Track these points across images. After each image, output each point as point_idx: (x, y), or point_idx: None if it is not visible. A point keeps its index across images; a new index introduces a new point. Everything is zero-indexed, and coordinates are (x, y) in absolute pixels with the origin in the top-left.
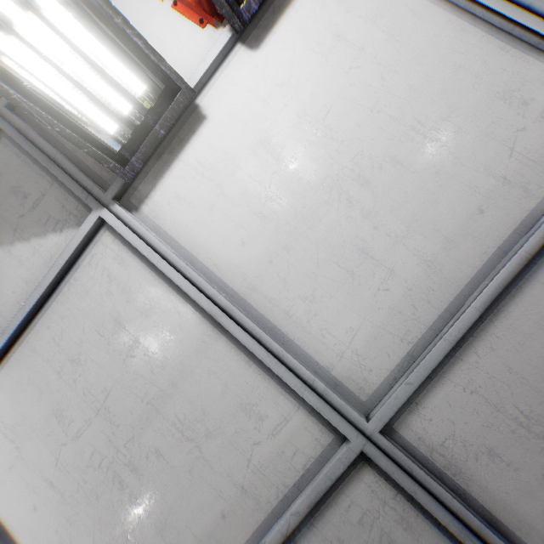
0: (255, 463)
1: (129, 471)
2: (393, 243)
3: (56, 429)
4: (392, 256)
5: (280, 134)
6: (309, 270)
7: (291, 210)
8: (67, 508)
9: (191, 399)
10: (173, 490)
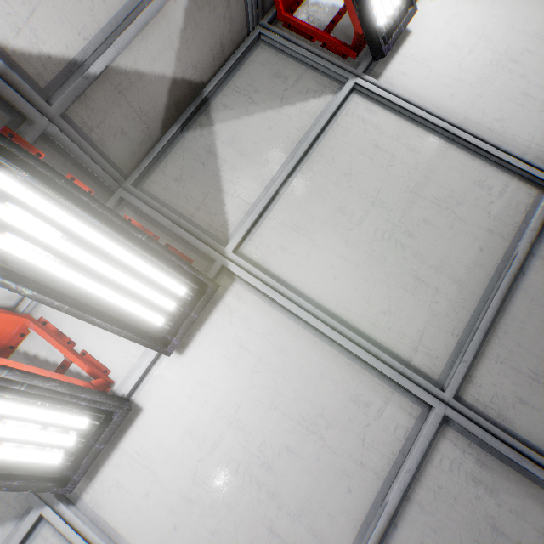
0: (493, 214)
1: (406, 237)
2: (539, 89)
3: (341, 221)
4: (540, 95)
5: (460, 40)
6: (496, 106)
7: (477, 77)
8: (362, 272)
9: (441, 185)
10: (442, 242)
